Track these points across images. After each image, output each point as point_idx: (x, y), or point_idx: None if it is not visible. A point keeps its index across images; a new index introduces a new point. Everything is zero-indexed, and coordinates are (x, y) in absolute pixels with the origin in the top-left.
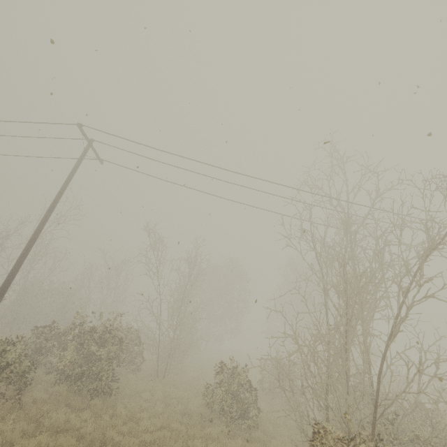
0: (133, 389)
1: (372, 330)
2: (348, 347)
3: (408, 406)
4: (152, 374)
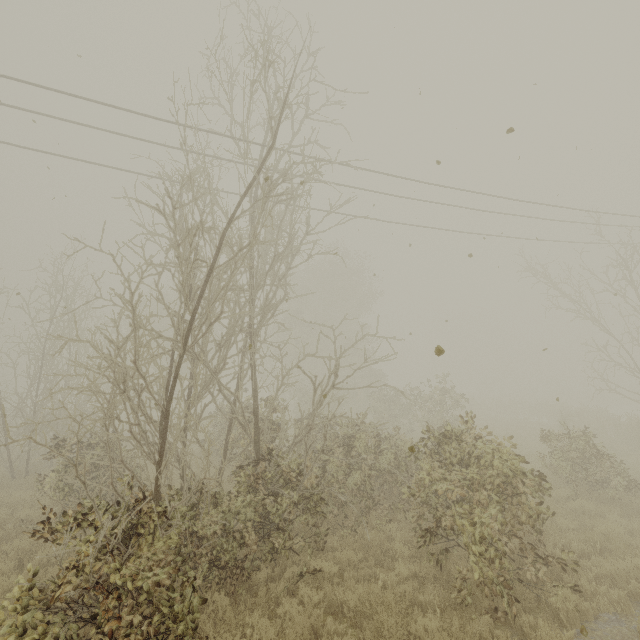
0: None
1: (252, 342)
2: (218, 374)
3: (299, 433)
4: (5, 478)
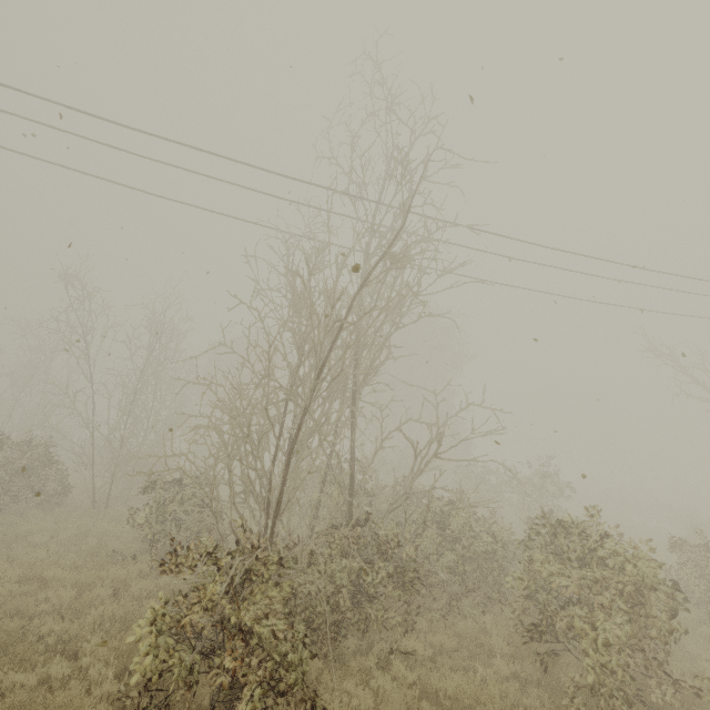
0: (9, 531)
1: (356, 400)
2: None
3: (395, 500)
4: (87, 507)
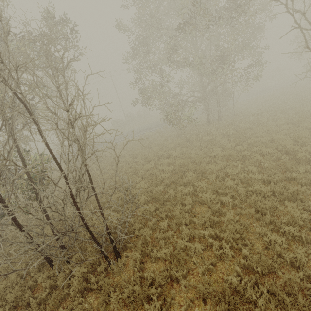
0: None
1: None
2: None
3: None
4: None
